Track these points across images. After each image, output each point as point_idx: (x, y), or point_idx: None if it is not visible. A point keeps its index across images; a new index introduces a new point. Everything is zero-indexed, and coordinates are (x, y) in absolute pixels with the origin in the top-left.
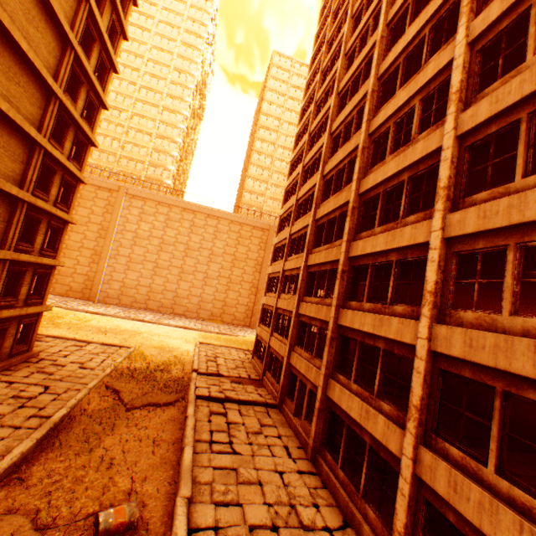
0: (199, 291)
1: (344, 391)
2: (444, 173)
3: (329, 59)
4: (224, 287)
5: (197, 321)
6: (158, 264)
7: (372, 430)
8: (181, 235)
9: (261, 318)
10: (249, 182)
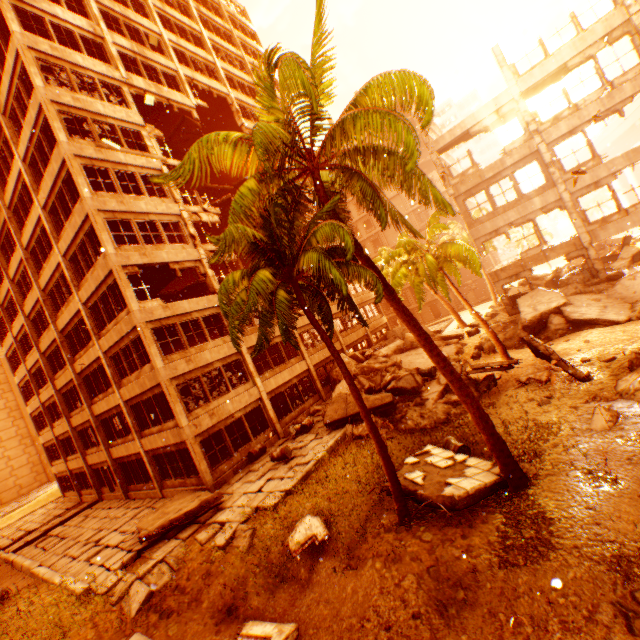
0: None
1: (118, 447)
2: (88, 322)
3: None
4: None
5: None
6: None
7: (132, 451)
8: None
9: (51, 457)
10: None
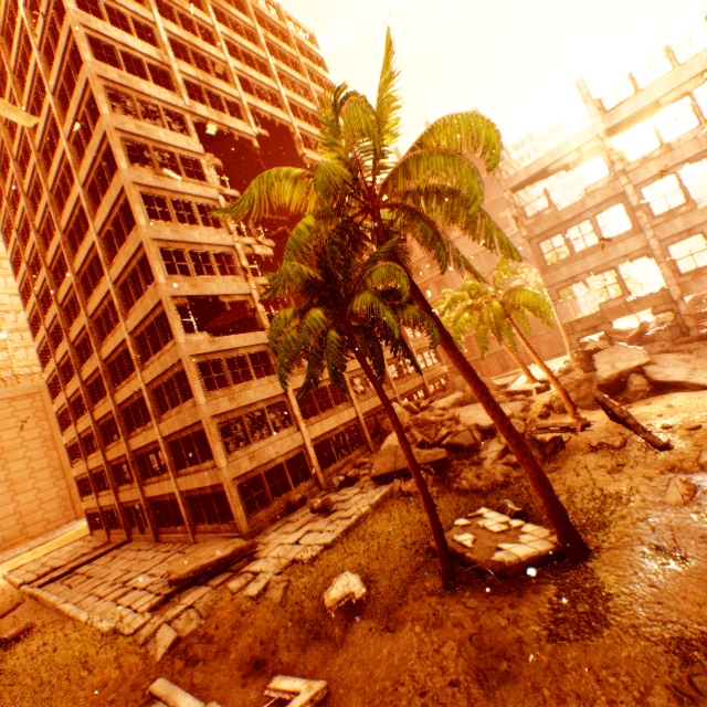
0: None
1: (152, 485)
2: (133, 353)
3: (21, 221)
4: (6, 496)
5: None
6: None
7: (167, 491)
8: None
9: (82, 492)
10: None
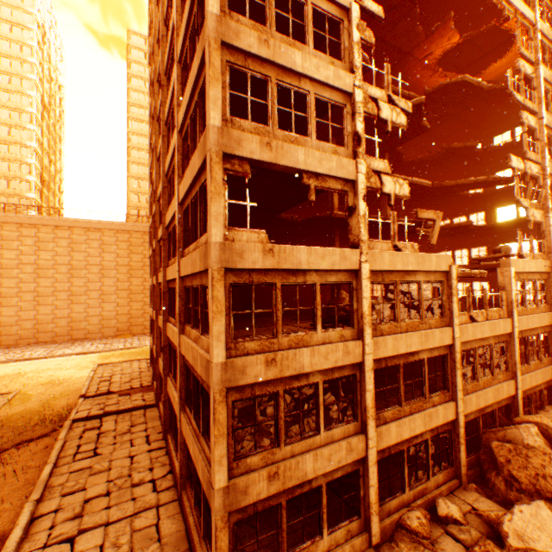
0: (98, 310)
1: (170, 385)
2: (177, 230)
3: (154, 75)
4: (125, 300)
5: (101, 341)
6: (39, 292)
7: (175, 408)
8: (60, 256)
9: (151, 328)
10: (134, 183)
